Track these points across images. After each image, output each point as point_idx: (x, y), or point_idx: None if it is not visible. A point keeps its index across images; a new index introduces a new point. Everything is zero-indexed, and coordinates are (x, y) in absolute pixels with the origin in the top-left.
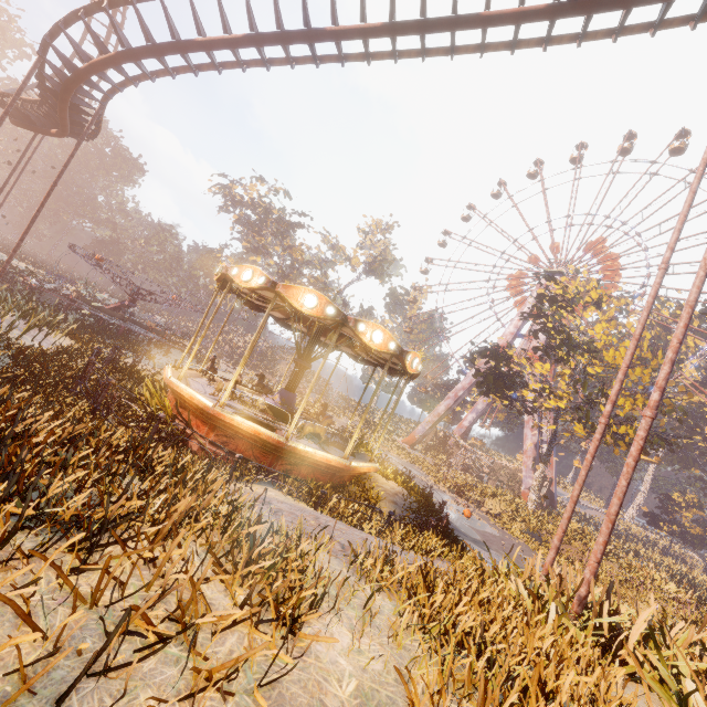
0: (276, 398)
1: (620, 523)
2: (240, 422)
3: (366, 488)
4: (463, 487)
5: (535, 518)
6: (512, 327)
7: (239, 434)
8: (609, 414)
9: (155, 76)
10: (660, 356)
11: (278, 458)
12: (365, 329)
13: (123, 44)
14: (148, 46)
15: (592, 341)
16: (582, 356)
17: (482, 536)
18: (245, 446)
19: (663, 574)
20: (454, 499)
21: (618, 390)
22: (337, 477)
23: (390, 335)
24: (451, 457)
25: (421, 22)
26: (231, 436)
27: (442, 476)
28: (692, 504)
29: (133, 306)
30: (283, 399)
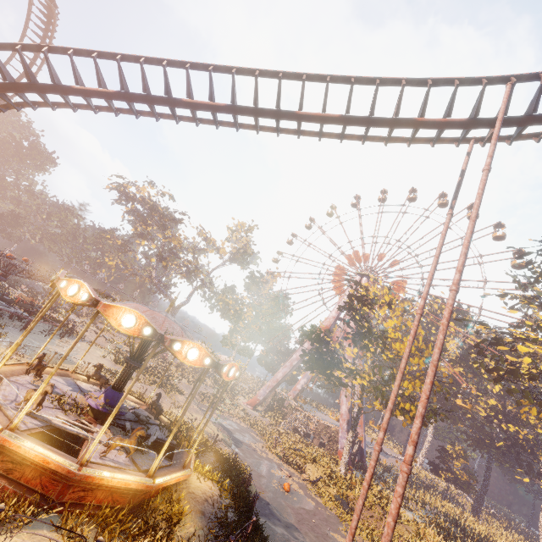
0: (100, 398)
1: (413, 468)
2: (27, 449)
3: (173, 500)
4: (288, 454)
5: (345, 483)
6: (334, 312)
7: (26, 461)
8: (381, 441)
9: (37, 105)
10: (430, 348)
11: (70, 486)
12: (180, 348)
13: (5, 78)
14: (28, 84)
15: (387, 330)
16: (378, 346)
17: (295, 515)
18: (33, 473)
19: (440, 537)
20: (279, 468)
21: (388, 418)
22: (141, 494)
23: (206, 351)
24: (285, 418)
25: (254, 109)
26: (18, 462)
27: (273, 441)
28: (460, 455)
29: (3, 280)
30: (107, 399)
